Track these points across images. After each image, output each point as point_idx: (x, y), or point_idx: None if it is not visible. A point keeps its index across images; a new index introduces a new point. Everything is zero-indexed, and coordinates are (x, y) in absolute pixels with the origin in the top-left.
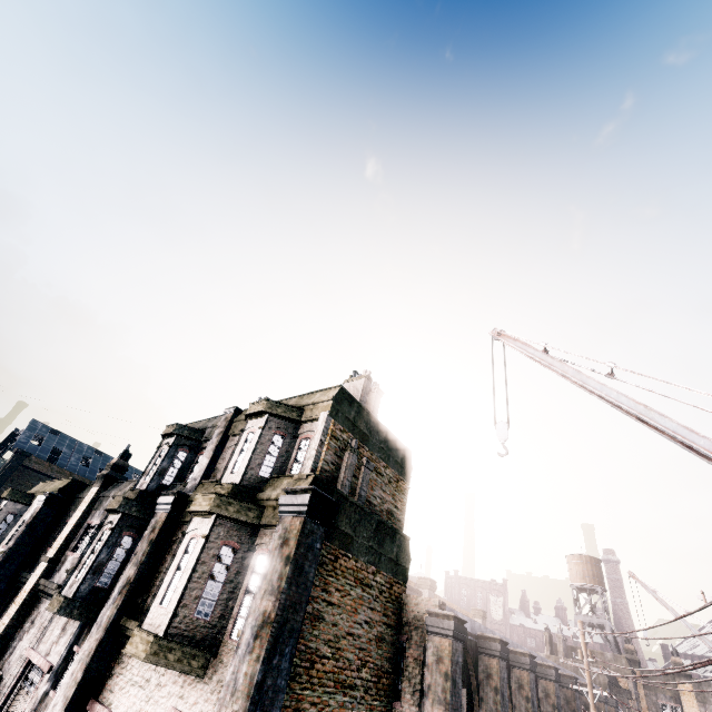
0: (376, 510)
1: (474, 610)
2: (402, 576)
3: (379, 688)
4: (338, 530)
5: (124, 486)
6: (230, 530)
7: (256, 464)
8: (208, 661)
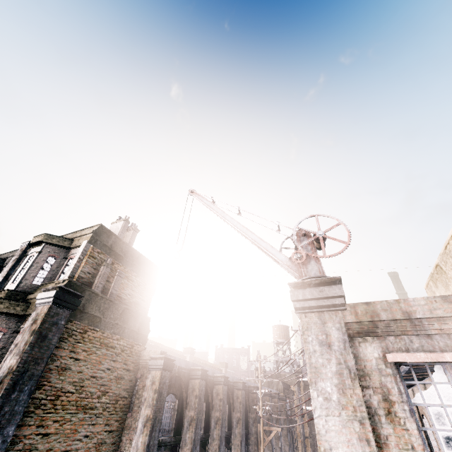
0: (126, 302)
1: (221, 363)
2: (142, 341)
3: (117, 406)
4: (88, 314)
5: None
6: (0, 320)
7: (30, 276)
8: None
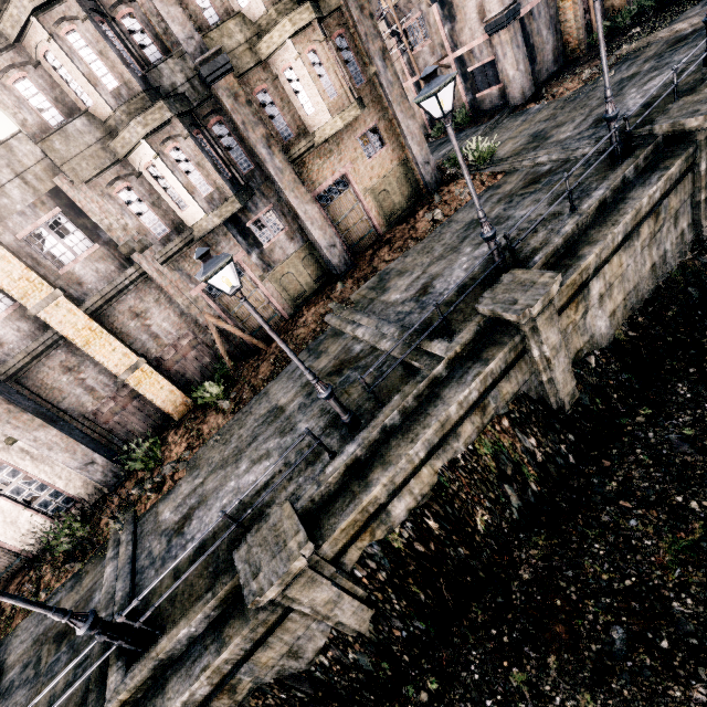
0: None
1: None
2: None
3: None
4: None
5: (2, 159)
6: (322, 30)
7: None
8: (363, 100)
